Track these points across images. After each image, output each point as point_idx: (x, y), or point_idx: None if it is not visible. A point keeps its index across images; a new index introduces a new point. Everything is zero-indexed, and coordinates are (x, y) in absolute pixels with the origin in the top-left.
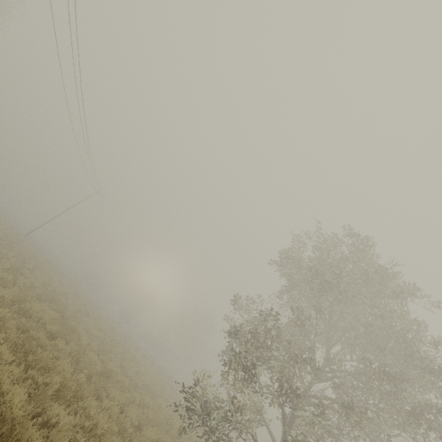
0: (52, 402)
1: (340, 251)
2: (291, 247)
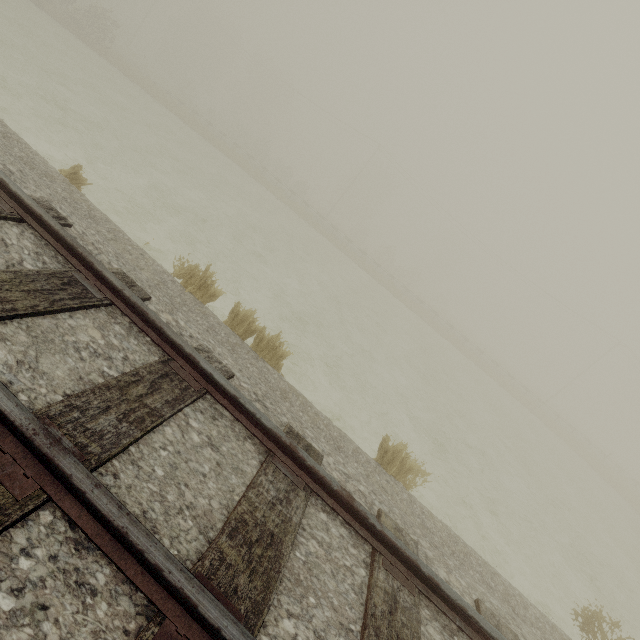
0: None
1: None
2: None
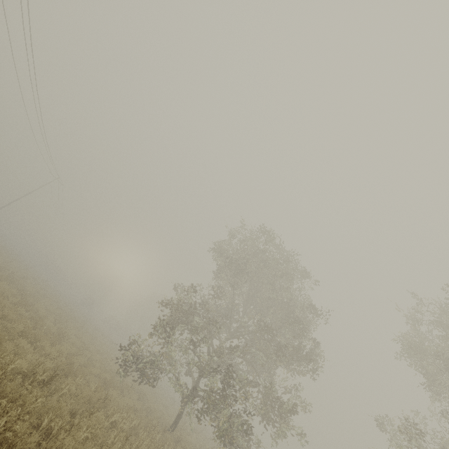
0: (19, 337)
1: (256, 243)
2: (228, 239)
